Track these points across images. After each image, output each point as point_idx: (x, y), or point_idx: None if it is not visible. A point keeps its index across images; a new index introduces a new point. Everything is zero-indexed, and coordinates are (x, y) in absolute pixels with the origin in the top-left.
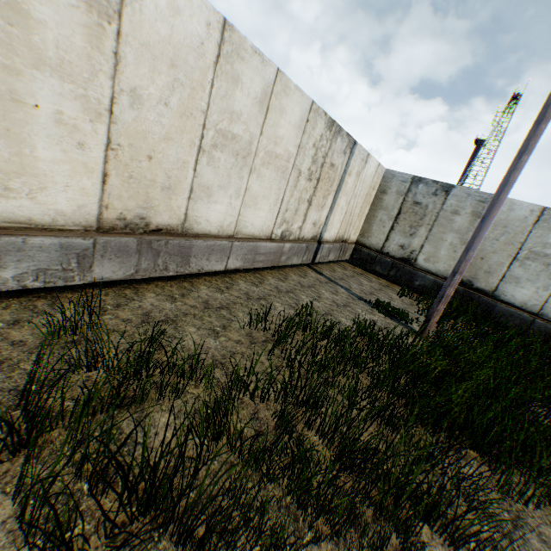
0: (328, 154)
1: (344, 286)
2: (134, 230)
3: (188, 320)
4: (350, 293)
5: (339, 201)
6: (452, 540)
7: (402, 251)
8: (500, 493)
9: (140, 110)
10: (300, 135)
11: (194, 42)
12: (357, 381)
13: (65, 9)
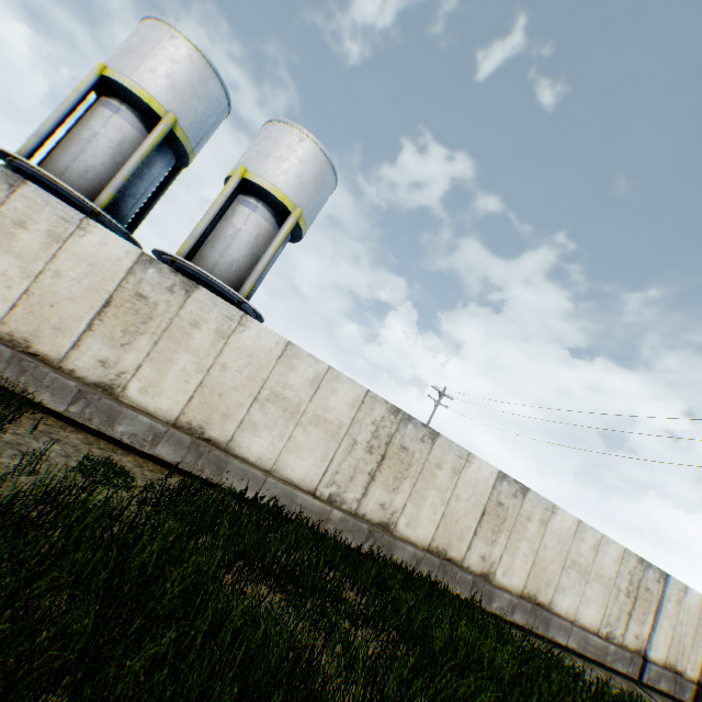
0: (641, 579)
1: None
2: (530, 599)
3: None
4: None
5: (660, 622)
6: None
7: None
8: None
9: (545, 550)
10: (617, 565)
11: (566, 527)
12: None
13: (534, 524)
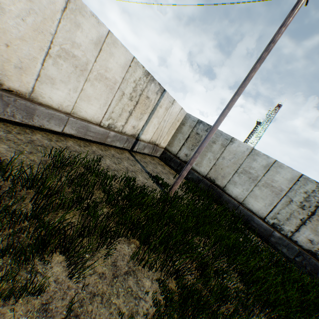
0: (145, 90)
1: (143, 165)
2: None
3: (7, 142)
4: (143, 168)
5: (153, 120)
6: (69, 264)
7: (186, 157)
8: (133, 259)
9: (3, 16)
10: (125, 72)
11: None
12: (92, 195)
13: None
